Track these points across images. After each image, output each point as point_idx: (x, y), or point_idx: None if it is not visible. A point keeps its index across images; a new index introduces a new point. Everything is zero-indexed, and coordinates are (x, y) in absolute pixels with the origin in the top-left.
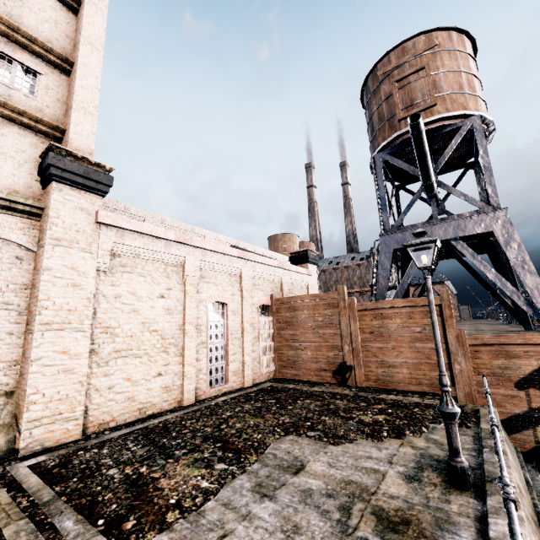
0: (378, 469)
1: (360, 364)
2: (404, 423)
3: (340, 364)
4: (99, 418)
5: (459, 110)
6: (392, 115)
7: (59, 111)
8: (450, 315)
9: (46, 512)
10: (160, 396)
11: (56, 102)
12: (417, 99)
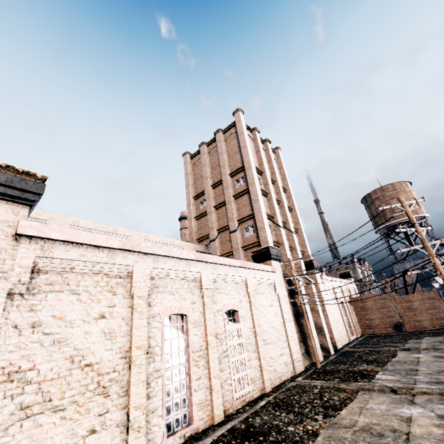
0: (441, 339)
1: (406, 322)
2: (439, 334)
3: (396, 323)
4: (340, 342)
5: (414, 214)
6: (384, 214)
7: (299, 245)
8: (439, 298)
9: (377, 348)
10: (345, 337)
11: (298, 243)
12: (395, 209)
